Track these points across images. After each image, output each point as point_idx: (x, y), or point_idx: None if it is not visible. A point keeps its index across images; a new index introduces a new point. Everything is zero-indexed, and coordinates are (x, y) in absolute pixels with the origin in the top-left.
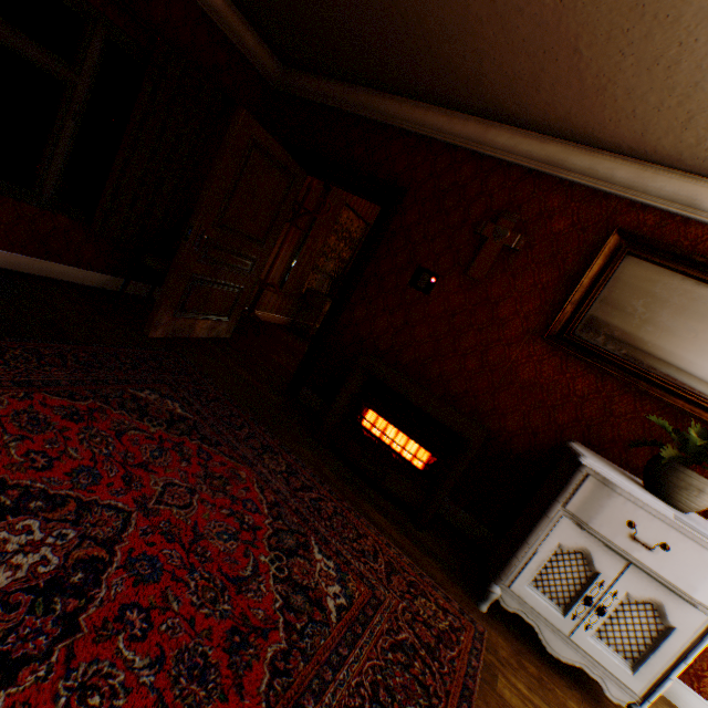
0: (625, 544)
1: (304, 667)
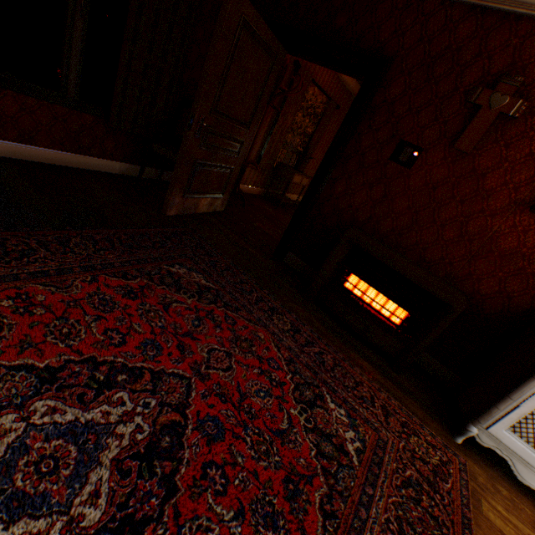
0: None
1: (343, 507)
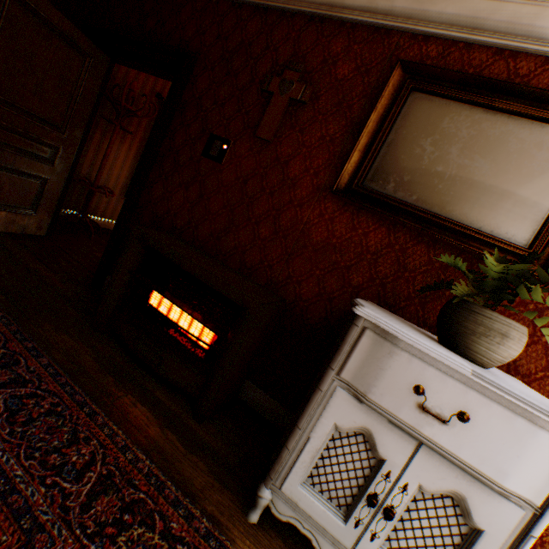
0: (414, 419)
1: None
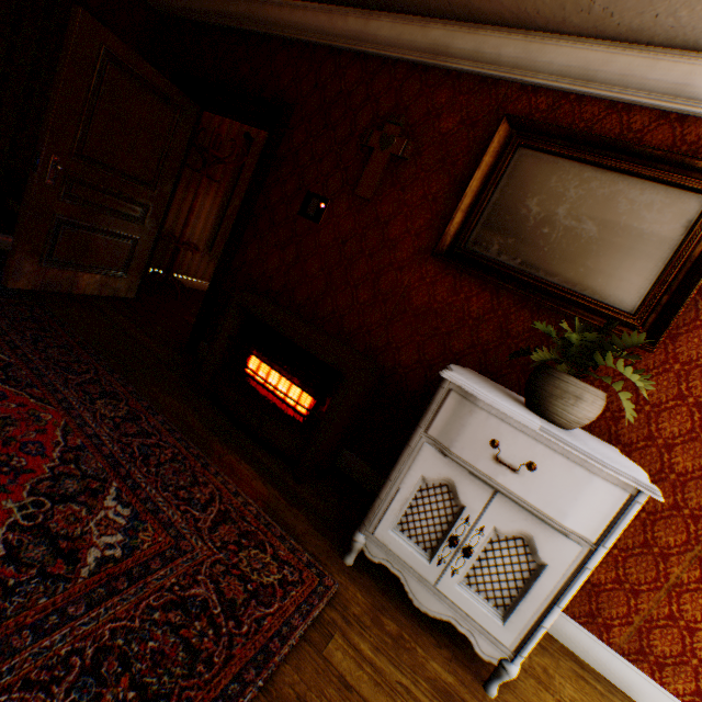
0: (489, 469)
1: None
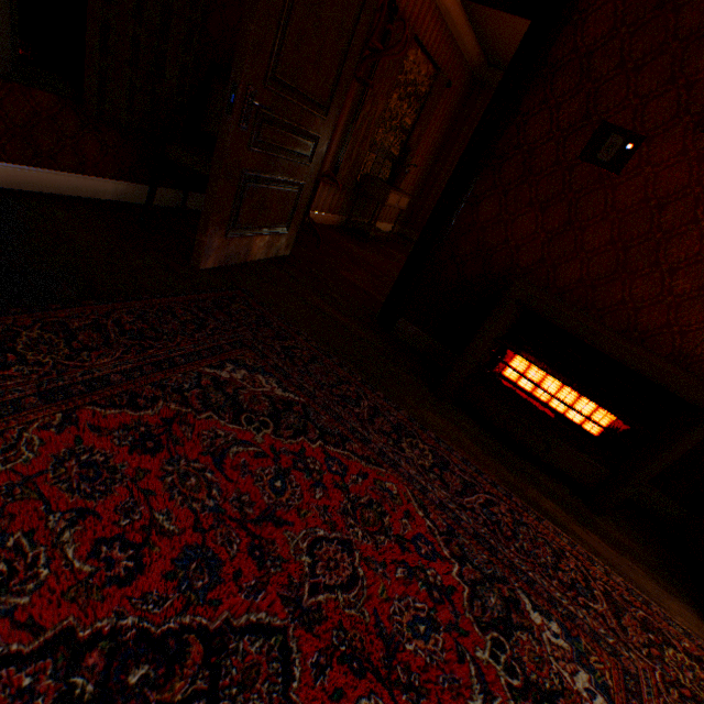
0: None
1: None
